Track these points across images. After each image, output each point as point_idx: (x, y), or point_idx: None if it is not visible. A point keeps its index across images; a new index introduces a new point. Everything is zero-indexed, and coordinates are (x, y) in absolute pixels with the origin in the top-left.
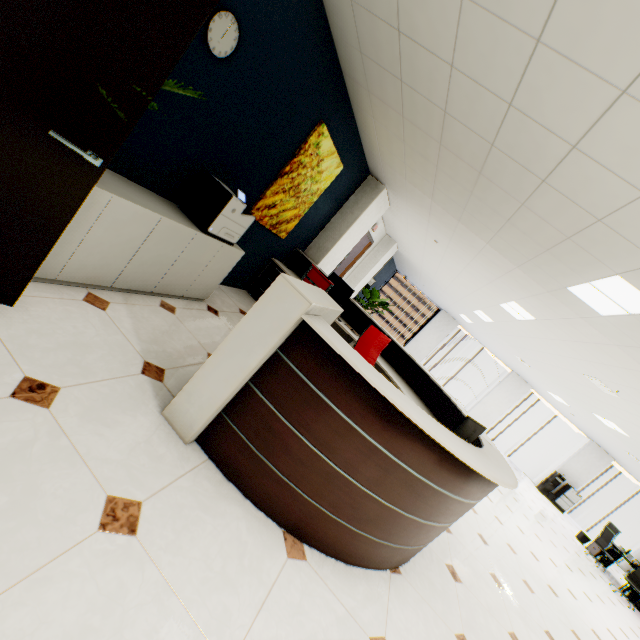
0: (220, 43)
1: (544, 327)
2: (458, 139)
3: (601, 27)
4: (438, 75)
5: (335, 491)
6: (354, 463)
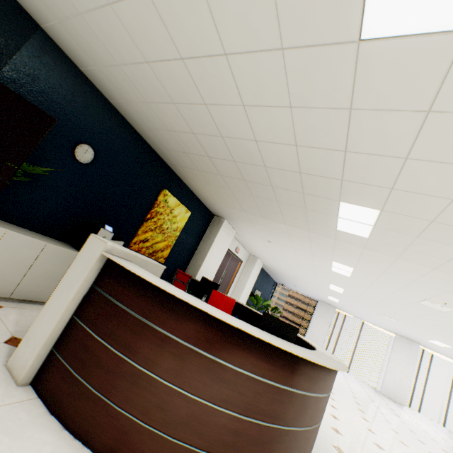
0: (84, 157)
1: (362, 272)
2: (223, 167)
3: (215, 87)
4: (193, 141)
5: (142, 393)
6: (153, 357)
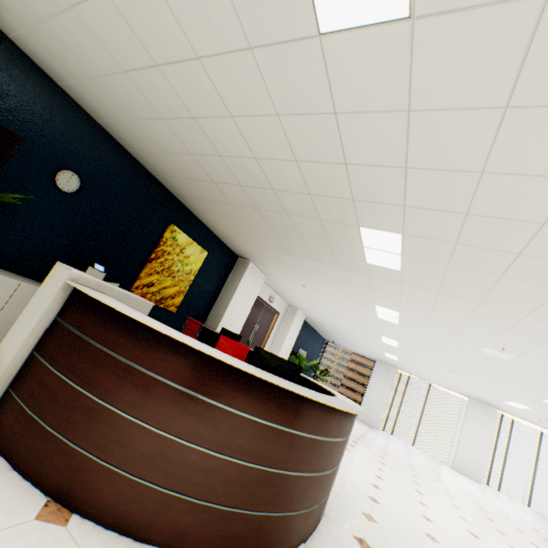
0: (67, 185)
1: (409, 316)
2: (232, 194)
3: (198, 97)
4: (193, 163)
5: (100, 428)
6: (114, 389)
